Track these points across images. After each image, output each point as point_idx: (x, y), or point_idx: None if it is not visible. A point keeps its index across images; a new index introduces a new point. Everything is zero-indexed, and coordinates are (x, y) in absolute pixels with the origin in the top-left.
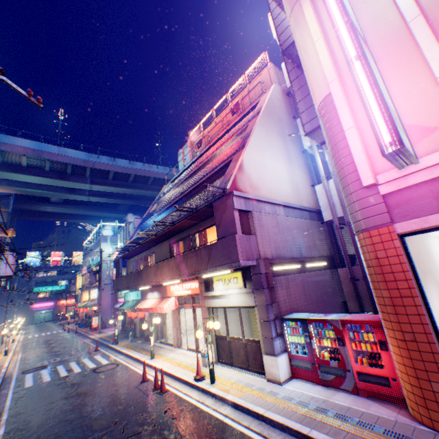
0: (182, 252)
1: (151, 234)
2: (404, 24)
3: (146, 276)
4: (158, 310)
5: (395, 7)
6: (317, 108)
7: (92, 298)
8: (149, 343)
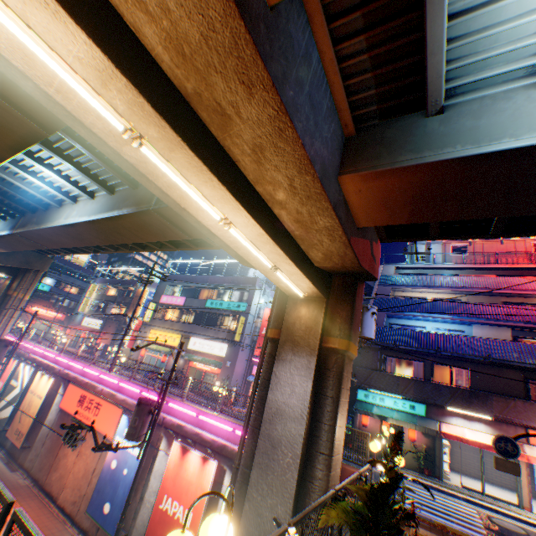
0: None
1: (510, 356)
2: None
3: (505, 406)
4: (532, 460)
5: None
6: None
7: (193, 349)
8: (451, 485)
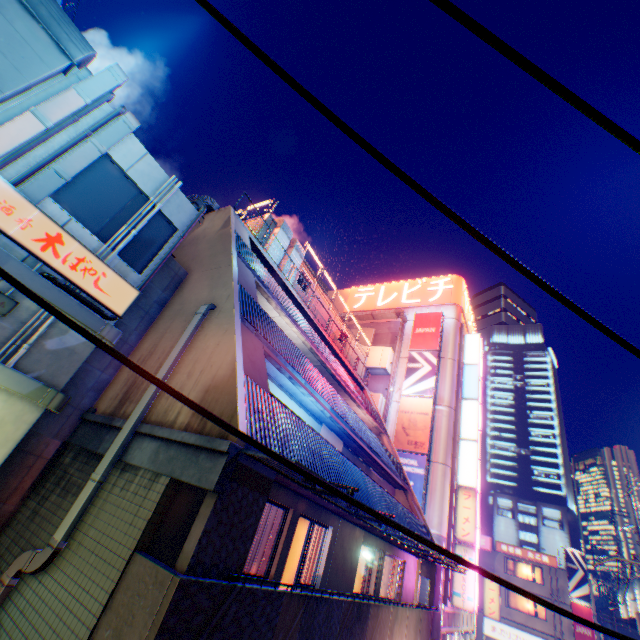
0: (419, 604)
1: None
2: (452, 535)
3: (375, 627)
4: None
5: (452, 525)
6: (439, 533)
7: None
8: None
